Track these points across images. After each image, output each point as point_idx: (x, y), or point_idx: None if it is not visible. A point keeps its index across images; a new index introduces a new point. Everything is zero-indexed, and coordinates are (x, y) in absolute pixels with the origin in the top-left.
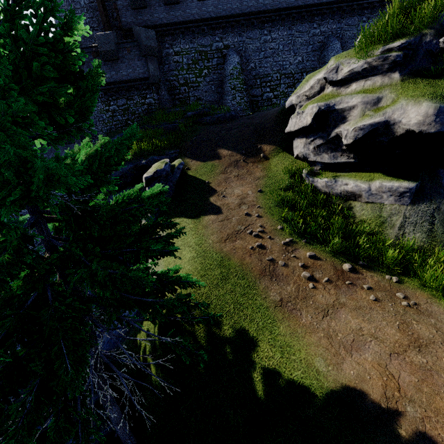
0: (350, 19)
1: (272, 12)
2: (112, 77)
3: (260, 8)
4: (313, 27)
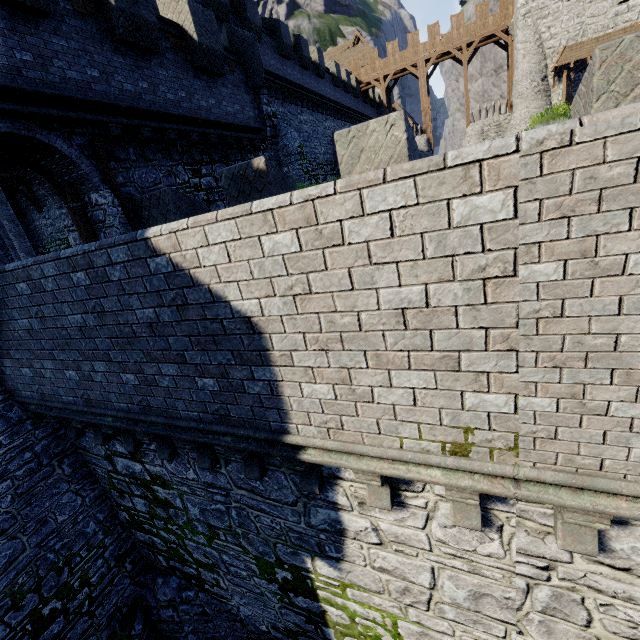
0: (337, 121)
1: (303, 89)
2: (211, 109)
3: (296, 80)
4: (323, 119)
